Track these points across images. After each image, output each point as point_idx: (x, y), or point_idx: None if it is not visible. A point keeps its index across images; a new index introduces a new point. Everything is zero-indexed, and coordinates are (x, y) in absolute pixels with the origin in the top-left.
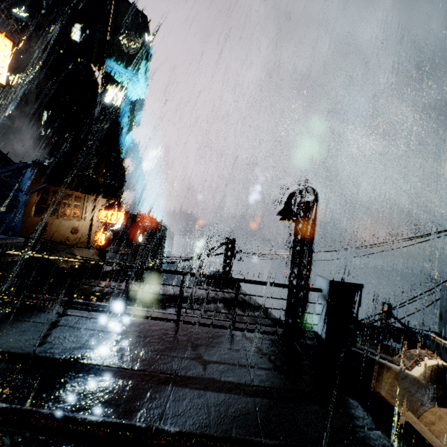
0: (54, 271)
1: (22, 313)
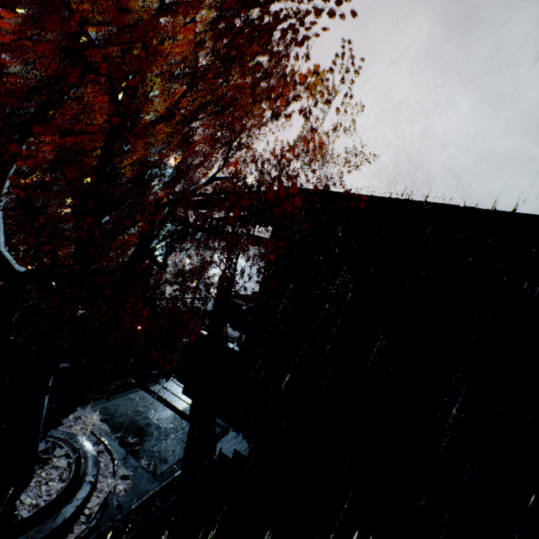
0: None
1: None
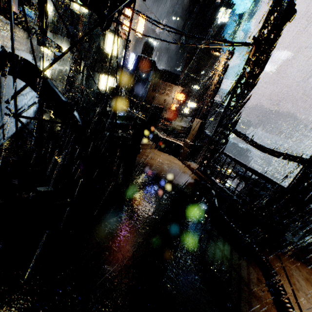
0: None
1: (109, 101)
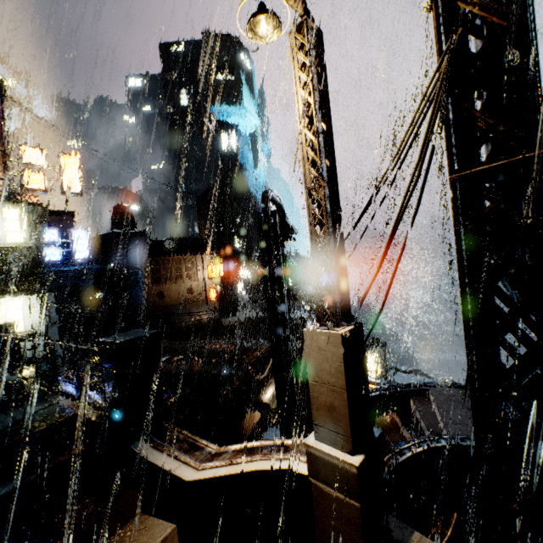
0: (173, 331)
1: None
